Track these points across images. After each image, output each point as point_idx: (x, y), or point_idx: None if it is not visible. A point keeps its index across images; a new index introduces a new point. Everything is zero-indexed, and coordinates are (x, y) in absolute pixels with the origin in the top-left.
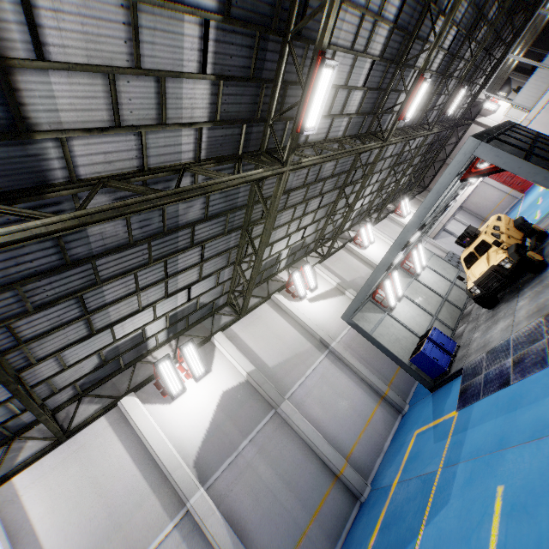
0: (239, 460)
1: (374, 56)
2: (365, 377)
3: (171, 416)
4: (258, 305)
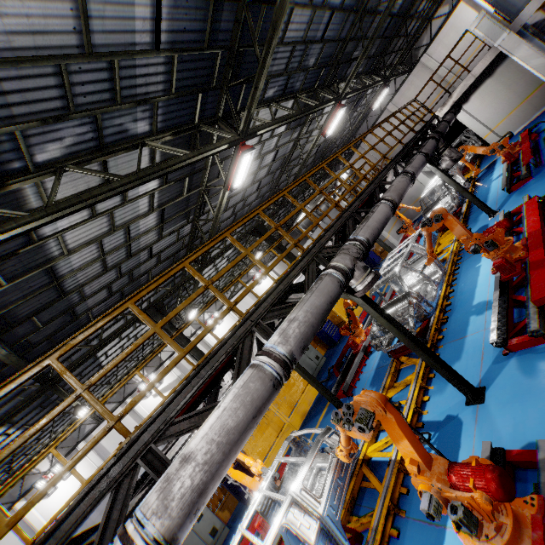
0: (88, 520)
1: None
2: None
3: (49, 505)
4: (114, 410)
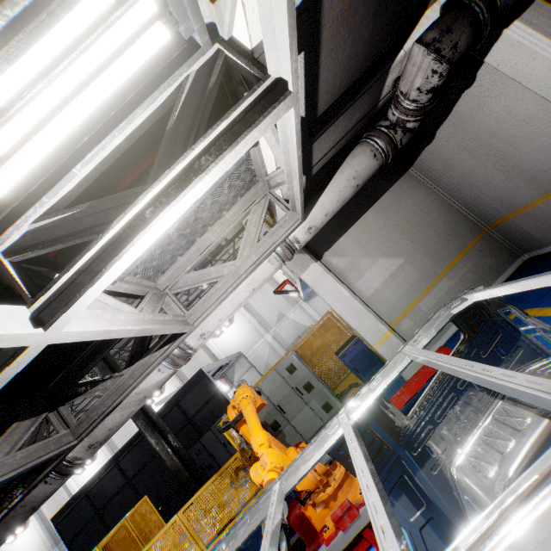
0: None
1: None
2: None
3: (81, 480)
4: None
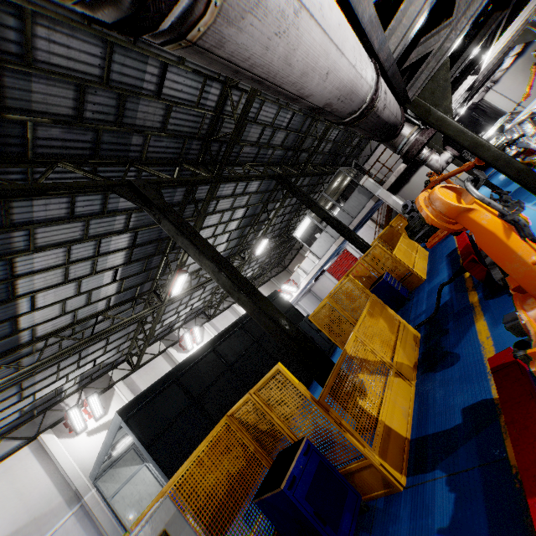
0: None
1: (116, 265)
2: (108, 535)
3: None
4: (15, 452)
